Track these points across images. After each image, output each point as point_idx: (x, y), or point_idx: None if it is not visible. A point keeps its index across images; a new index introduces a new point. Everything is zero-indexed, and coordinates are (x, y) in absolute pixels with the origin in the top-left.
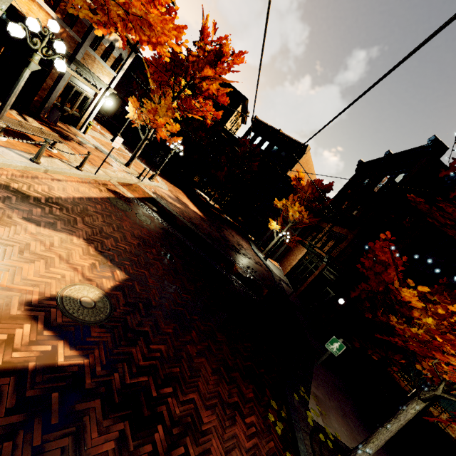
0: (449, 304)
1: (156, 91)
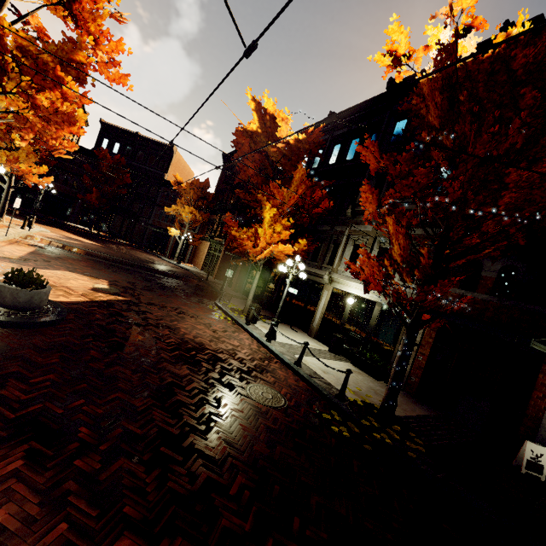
0: (243, 230)
1: (4, 138)
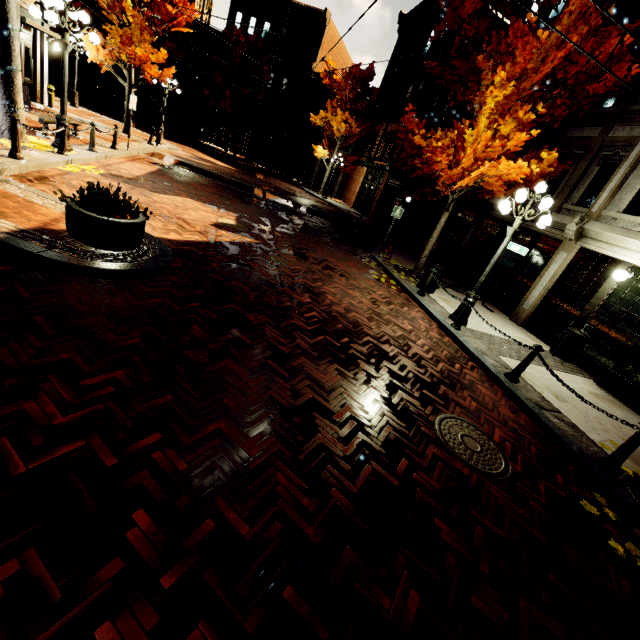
0: (435, 135)
1: (113, 6)
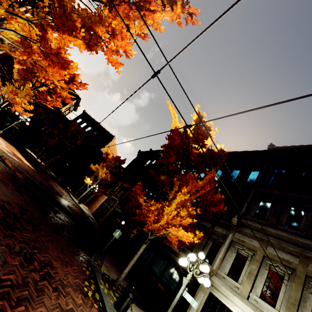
0: (150, 202)
1: (19, 81)
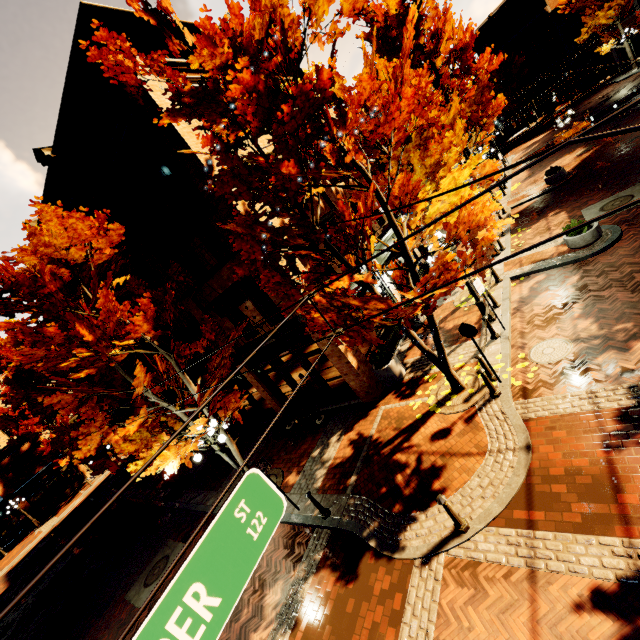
0: None
1: None
